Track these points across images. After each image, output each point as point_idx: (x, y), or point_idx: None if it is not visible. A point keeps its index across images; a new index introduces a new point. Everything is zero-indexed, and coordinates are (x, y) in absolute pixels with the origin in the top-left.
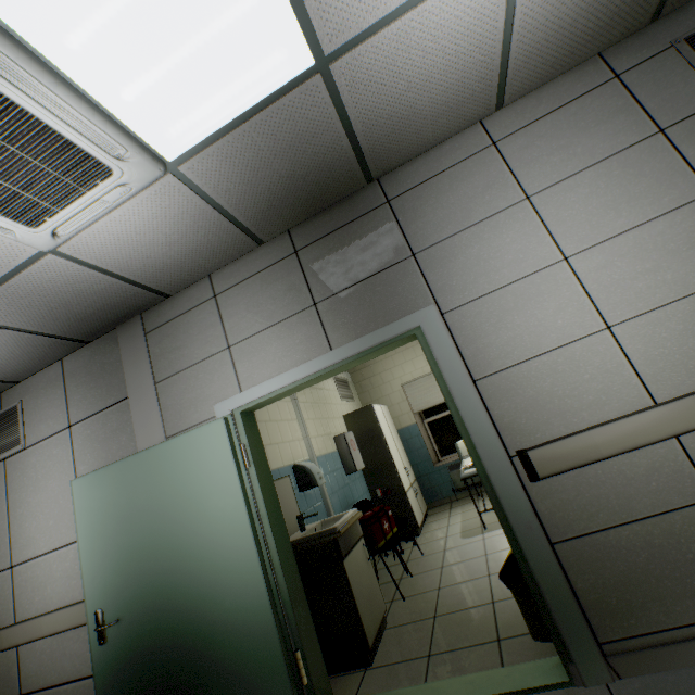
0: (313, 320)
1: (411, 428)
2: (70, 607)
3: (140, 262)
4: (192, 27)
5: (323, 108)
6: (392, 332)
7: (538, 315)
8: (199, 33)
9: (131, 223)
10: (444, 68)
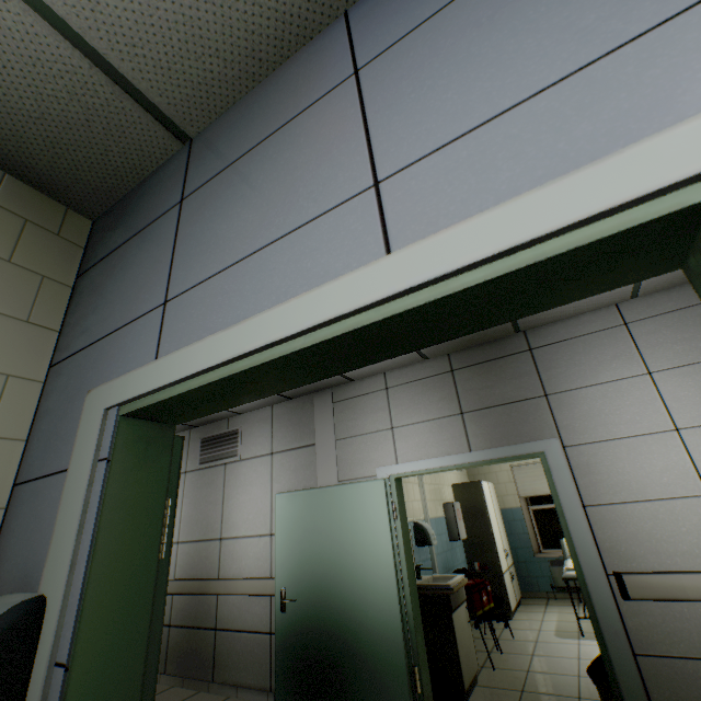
0: (458, 425)
1: (514, 510)
2: (257, 579)
3: None
4: None
5: None
6: (520, 451)
7: (646, 468)
8: None
9: None
10: None
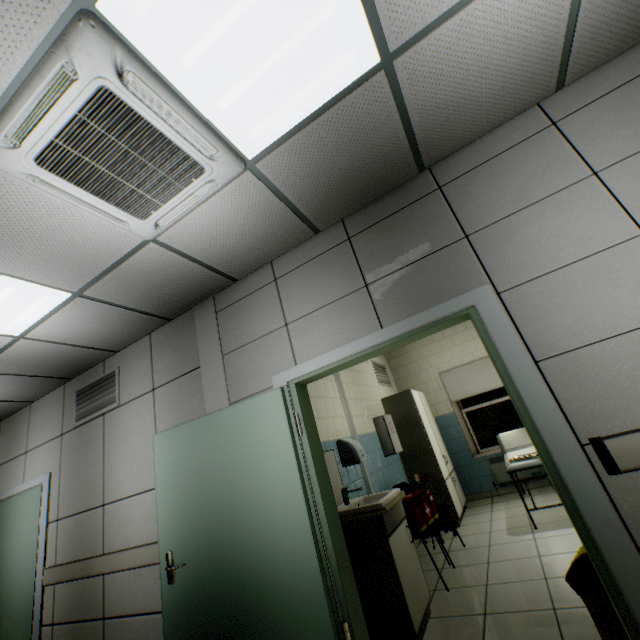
0: (364, 300)
1: (448, 416)
2: (145, 546)
3: (217, 249)
4: (279, 39)
5: (383, 102)
6: (444, 311)
7: (611, 293)
8: (283, 44)
9: (214, 215)
10: (504, 54)
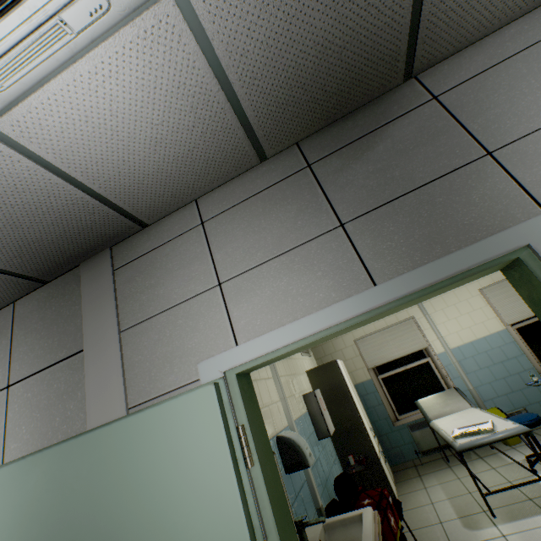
0: (340, 246)
1: (366, 384)
2: None
3: (114, 167)
4: None
5: None
6: (479, 256)
7: None
8: None
9: (105, 91)
10: None
